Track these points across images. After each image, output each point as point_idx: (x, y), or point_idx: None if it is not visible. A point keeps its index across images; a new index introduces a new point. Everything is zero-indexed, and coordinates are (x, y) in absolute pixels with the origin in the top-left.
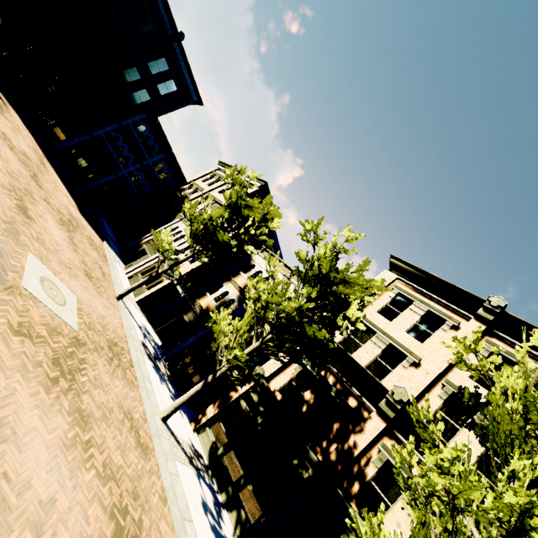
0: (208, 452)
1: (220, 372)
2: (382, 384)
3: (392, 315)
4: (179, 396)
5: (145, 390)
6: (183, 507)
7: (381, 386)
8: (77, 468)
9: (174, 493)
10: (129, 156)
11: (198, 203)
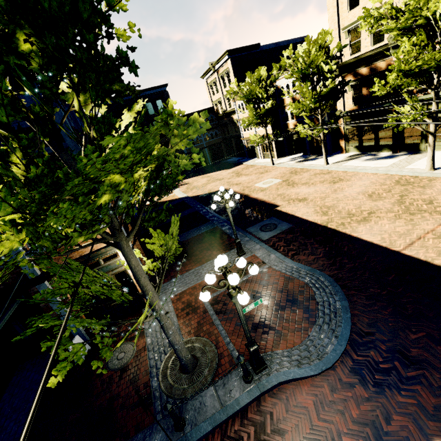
0: (357, 151)
1: (322, 138)
2: (382, 45)
3: (356, 0)
4: (328, 154)
5: (313, 167)
6: (353, 168)
7: (383, 46)
8: (314, 186)
9: (347, 169)
10: (196, 138)
11: (229, 105)
